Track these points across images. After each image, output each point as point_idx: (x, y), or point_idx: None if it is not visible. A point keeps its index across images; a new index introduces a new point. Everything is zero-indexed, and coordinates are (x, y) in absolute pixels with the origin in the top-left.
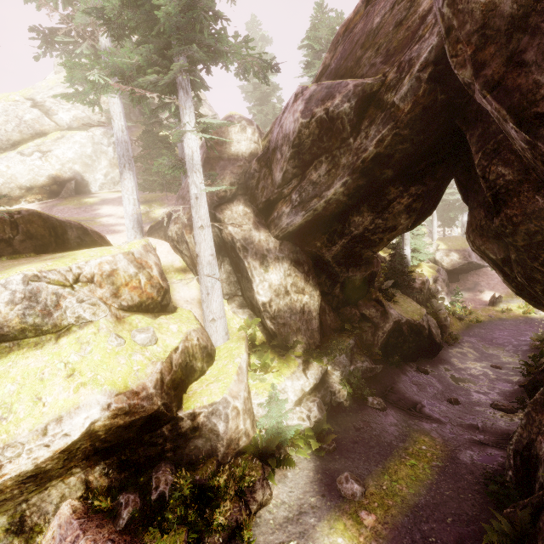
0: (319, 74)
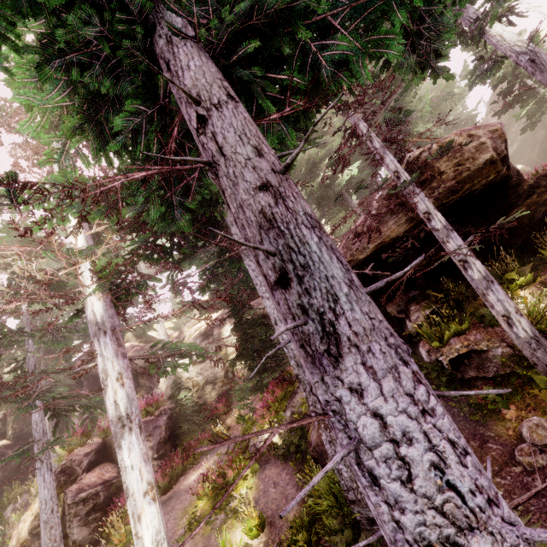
0: (489, 111)
